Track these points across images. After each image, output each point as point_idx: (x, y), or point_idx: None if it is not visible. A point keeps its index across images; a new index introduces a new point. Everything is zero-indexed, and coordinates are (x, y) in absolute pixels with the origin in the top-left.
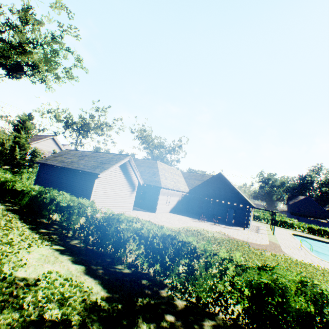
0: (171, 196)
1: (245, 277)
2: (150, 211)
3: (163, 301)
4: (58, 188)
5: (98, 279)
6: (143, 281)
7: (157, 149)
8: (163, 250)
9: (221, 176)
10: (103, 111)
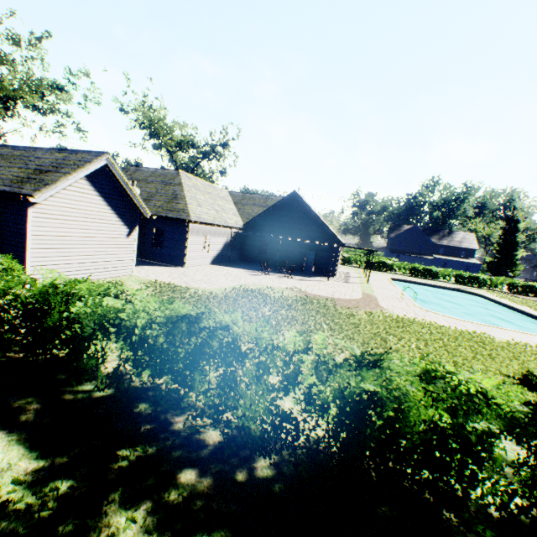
0: (212, 236)
1: (333, 385)
2: (174, 265)
3: (177, 442)
4: None
5: (21, 431)
6: (138, 407)
7: (182, 149)
8: (170, 350)
9: (297, 198)
10: (32, 46)
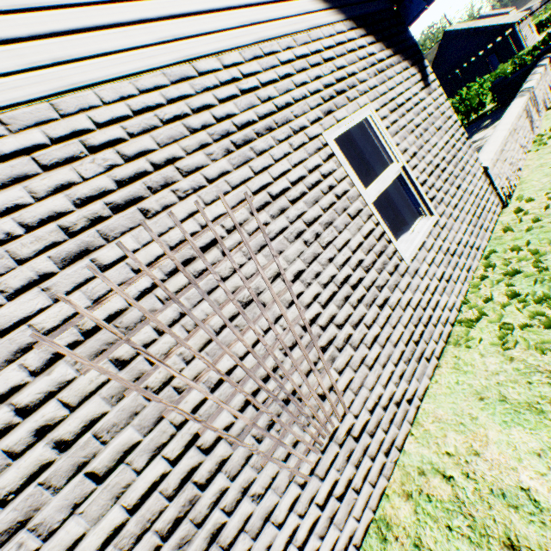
0: None
1: (486, 83)
2: None
3: None
4: None
5: None
6: None
7: None
8: None
9: (450, 34)
10: None
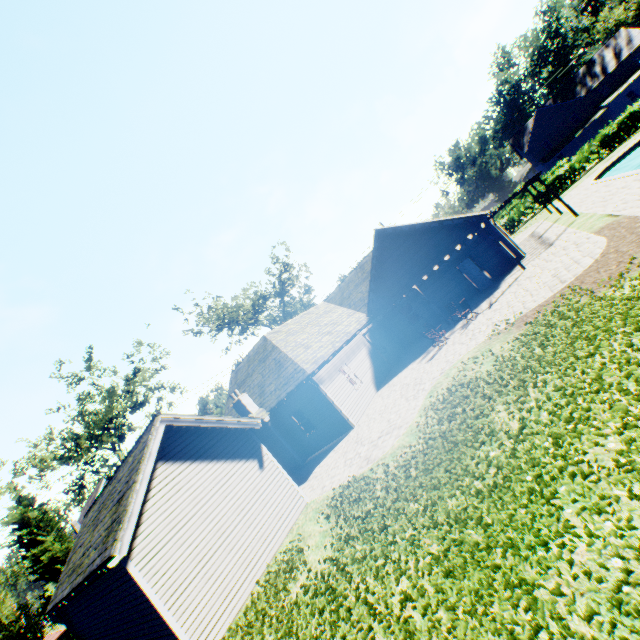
0: (347, 363)
1: None
2: (343, 434)
3: None
4: (115, 639)
5: None
6: None
7: (261, 311)
8: None
9: (385, 233)
10: (88, 369)
